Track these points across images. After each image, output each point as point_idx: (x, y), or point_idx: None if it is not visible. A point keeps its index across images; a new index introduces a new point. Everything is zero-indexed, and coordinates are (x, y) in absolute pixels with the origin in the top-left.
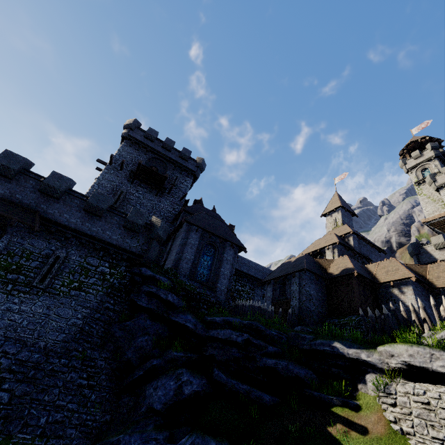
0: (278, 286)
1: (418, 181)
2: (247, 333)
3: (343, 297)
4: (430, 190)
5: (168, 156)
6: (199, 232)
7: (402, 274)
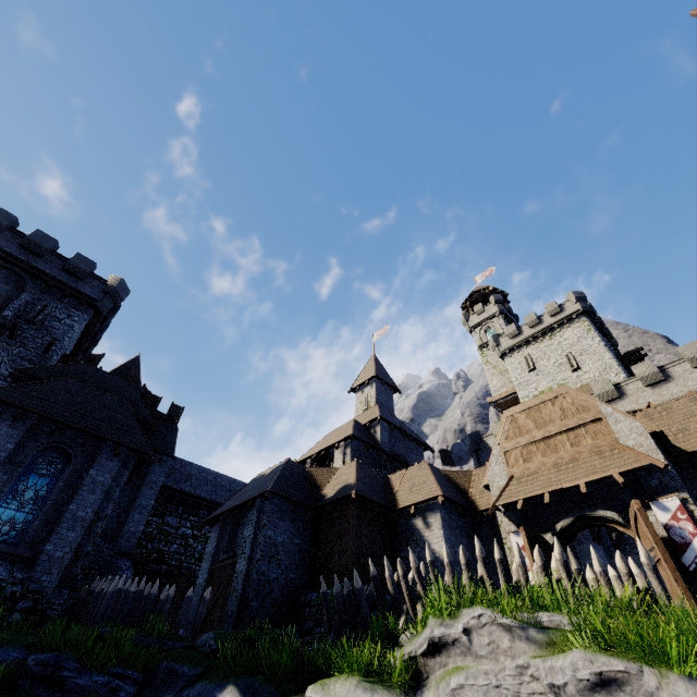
0: (228, 529)
1: (482, 345)
2: (12, 696)
3: (333, 544)
4: (495, 358)
5: (33, 264)
6: (25, 422)
7: (428, 490)
